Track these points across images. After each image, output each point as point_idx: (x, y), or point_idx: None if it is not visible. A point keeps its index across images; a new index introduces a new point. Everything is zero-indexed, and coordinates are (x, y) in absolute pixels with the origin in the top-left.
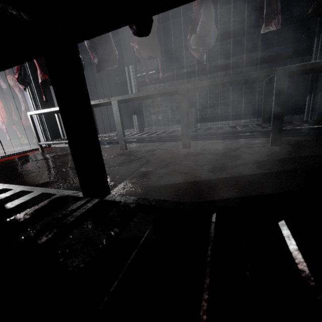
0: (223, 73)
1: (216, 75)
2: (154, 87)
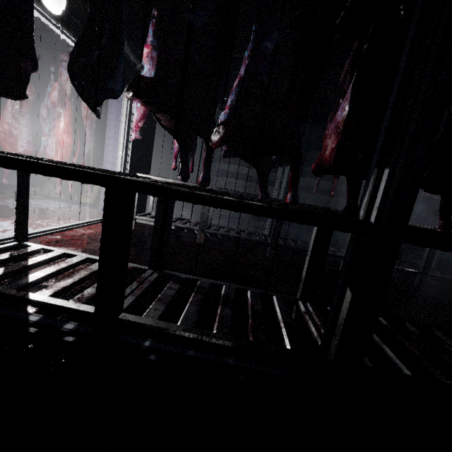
0: (315, 181)
1: (308, 180)
2: (236, 168)
